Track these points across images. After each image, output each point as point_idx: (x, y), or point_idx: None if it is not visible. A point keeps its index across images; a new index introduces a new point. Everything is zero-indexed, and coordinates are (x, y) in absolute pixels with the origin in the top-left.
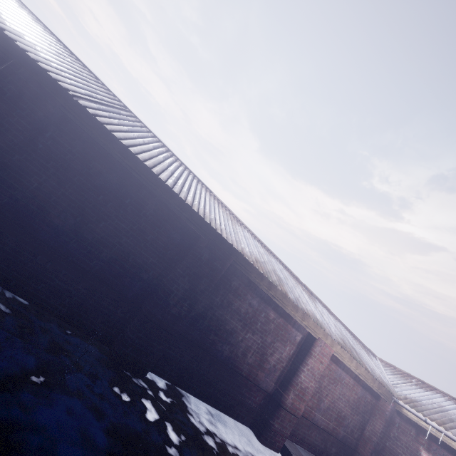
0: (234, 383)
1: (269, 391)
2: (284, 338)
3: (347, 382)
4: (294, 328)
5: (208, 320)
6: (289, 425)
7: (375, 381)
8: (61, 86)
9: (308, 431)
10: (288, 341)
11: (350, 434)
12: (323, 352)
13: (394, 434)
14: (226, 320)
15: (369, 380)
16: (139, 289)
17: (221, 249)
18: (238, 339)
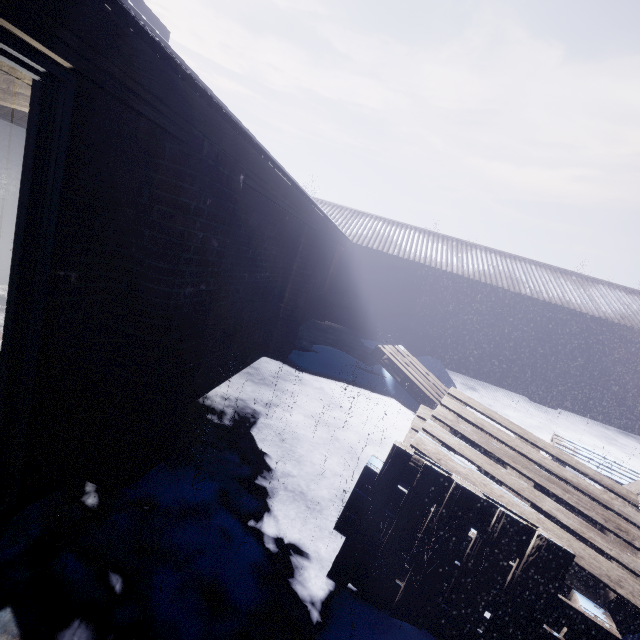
0: (634, 412)
1: None
2: None
3: None
4: None
5: (591, 370)
6: None
7: None
8: (455, 273)
9: None
10: None
11: None
12: None
13: None
14: (607, 368)
15: None
16: (531, 361)
17: (585, 321)
18: (625, 380)
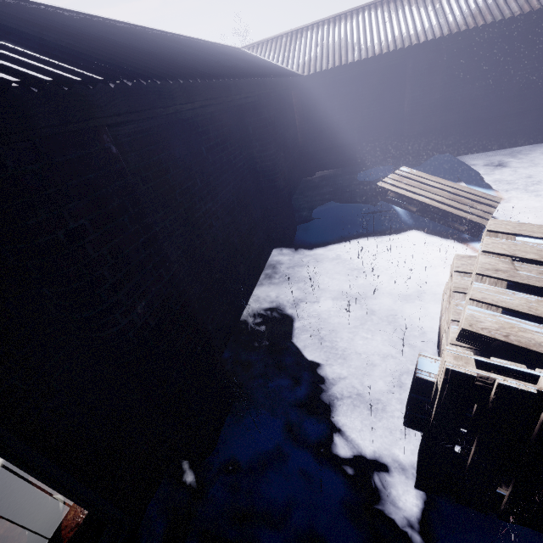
0: None
1: None
2: None
3: None
4: None
5: None
6: None
7: None
8: (439, 37)
9: None
10: None
11: None
12: None
13: None
14: None
15: None
16: None
17: None
18: None
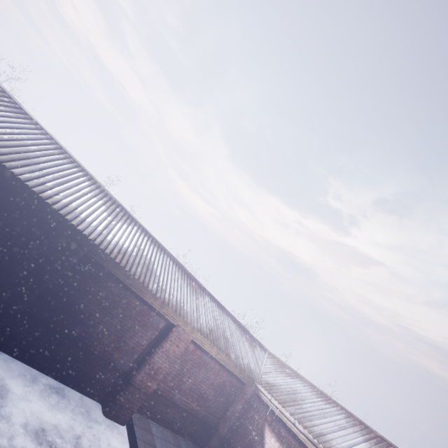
0: (87, 361)
1: (125, 370)
2: (146, 323)
3: (212, 367)
4: (158, 316)
5: (62, 302)
6: (137, 400)
7: (237, 366)
8: None
9: (166, 409)
10: (150, 327)
11: (213, 414)
12: (181, 337)
13: (251, 414)
14: (82, 303)
15: (230, 365)
16: None
17: (74, 238)
18: (95, 321)
